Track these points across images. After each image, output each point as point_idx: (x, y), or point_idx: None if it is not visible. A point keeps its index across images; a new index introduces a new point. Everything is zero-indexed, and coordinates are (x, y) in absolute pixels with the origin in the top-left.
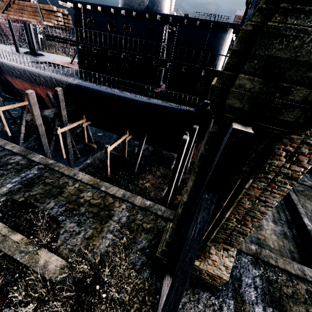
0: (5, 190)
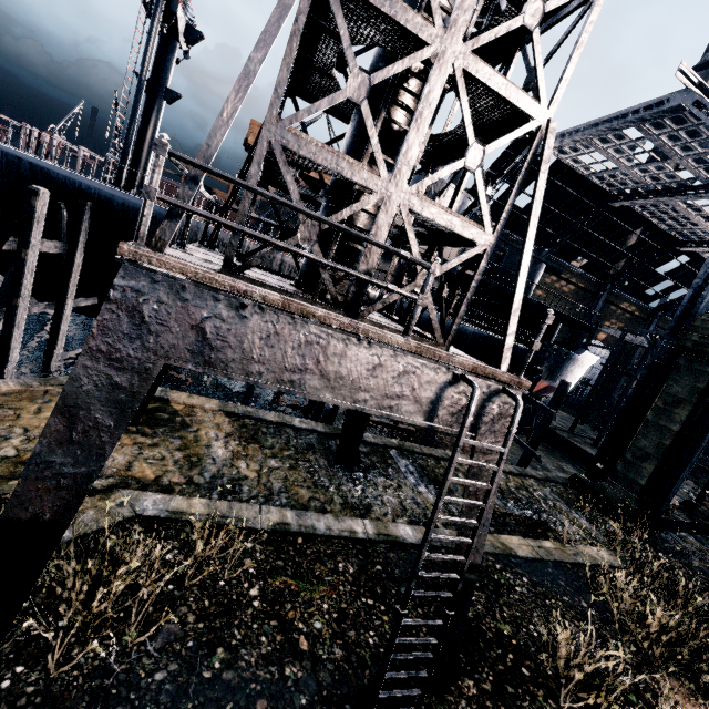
0: (432, 497)
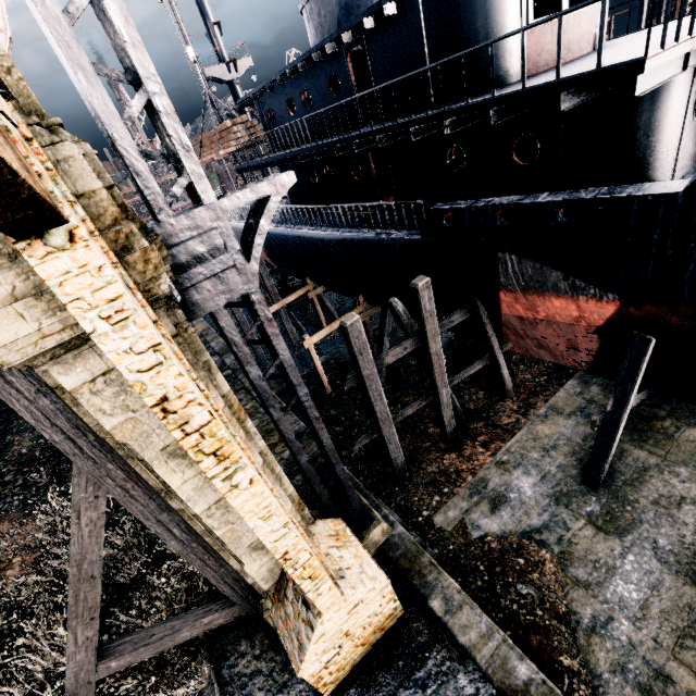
0: None
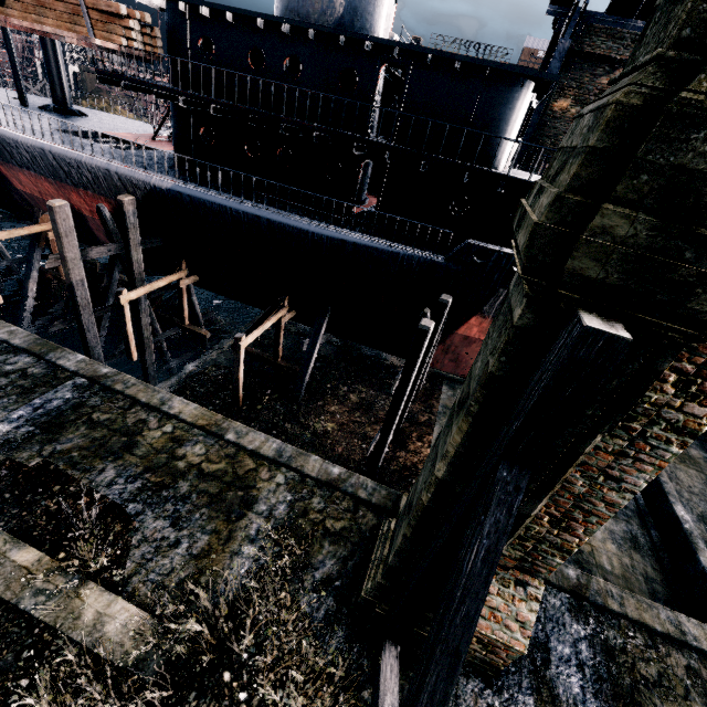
0: None
